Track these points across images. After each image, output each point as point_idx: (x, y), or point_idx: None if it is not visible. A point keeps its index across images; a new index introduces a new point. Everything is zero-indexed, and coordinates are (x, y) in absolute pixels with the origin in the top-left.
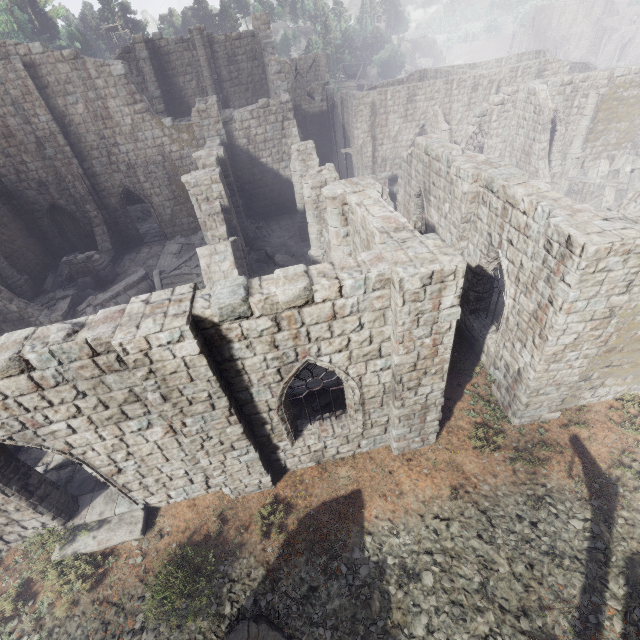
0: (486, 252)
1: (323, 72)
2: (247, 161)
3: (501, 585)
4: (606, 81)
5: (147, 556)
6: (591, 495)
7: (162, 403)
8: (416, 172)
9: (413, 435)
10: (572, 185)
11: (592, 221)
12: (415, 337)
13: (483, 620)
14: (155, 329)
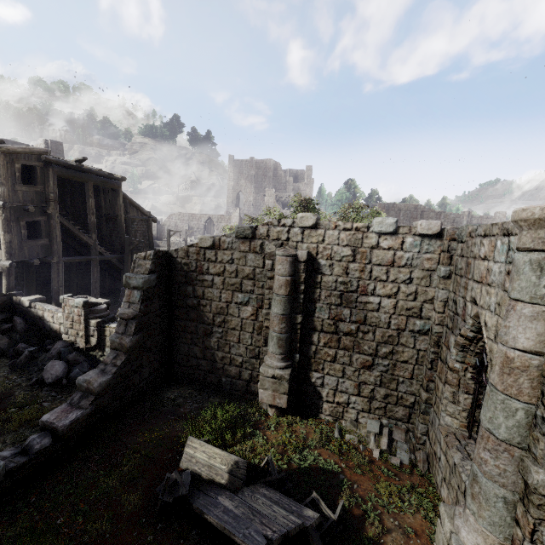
0: None
1: None
2: None
3: None
4: None
5: None
6: None
7: None
8: None
9: None
10: None
11: None
12: None
13: None
14: None
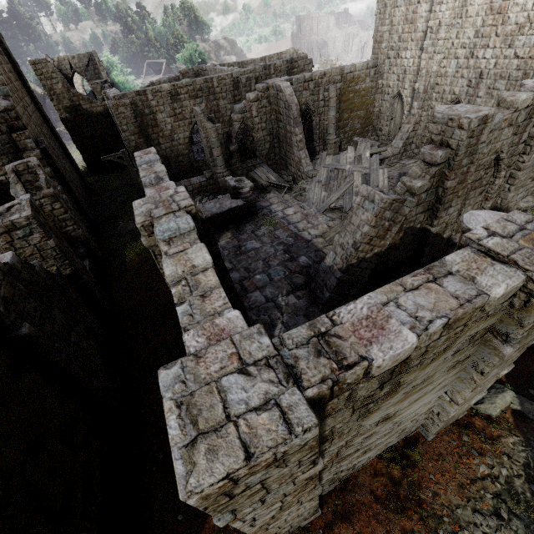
0: None
1: (100, 70)
2: None
3: None
4: (339, 77)
5: None
6: None
7: None
8: None
9: None
10: (329, 172)
11: (220, 380)
12: None
13: None
14: None
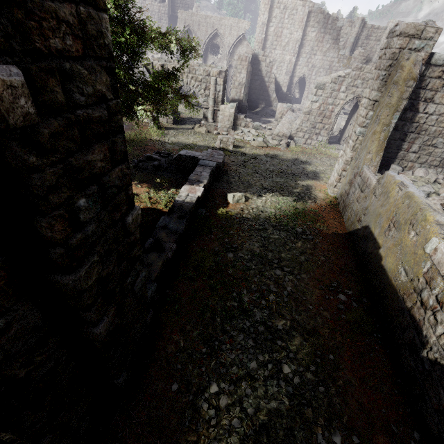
0: None
1: None
2: None
3: None
4: None
5: None
6: None
7: None
8: None
9: None
10: None
11: None
12: None
13: None
14: None
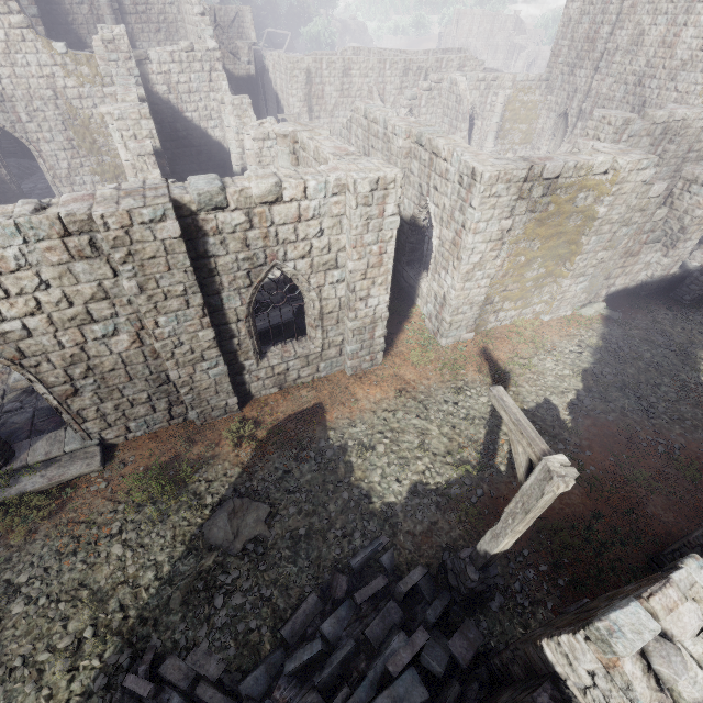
0: (418, 202)
1: (248, 30)
2: (168, 113)
3: (433, 442)
4: (511, 84)
5: (112, 482)
6: (493, 381)
7: (138, 293)
8: (356, 137)
9: (364, 353)
10: None
11: (488, 159)
12: (366, 243)
13: (421, 463)
14: (138, 204)
